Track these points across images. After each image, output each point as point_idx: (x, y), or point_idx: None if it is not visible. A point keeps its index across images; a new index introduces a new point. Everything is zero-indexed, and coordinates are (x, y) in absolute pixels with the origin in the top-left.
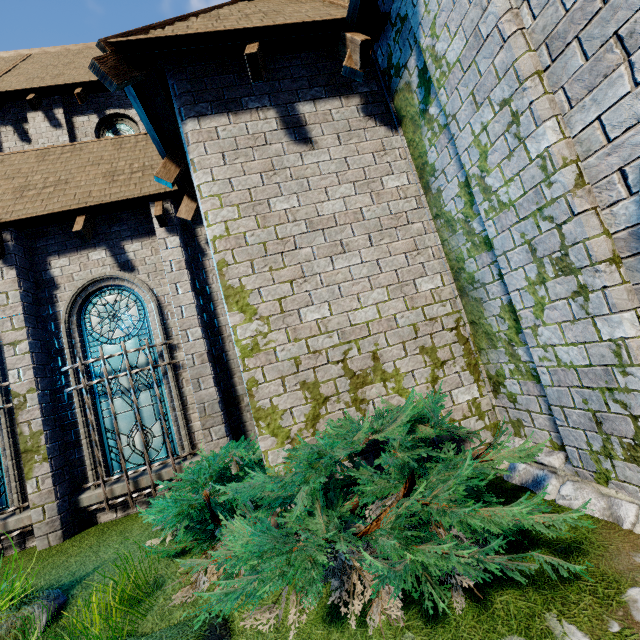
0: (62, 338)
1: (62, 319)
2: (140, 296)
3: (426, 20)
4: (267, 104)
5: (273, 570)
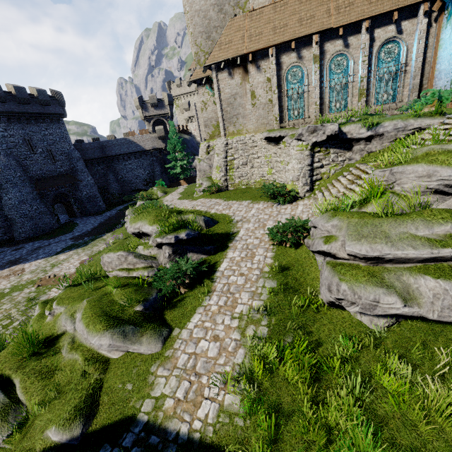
0: (372, 60)
1: (375, 53)
2: (400, 45)
3: None
4: None
5: None
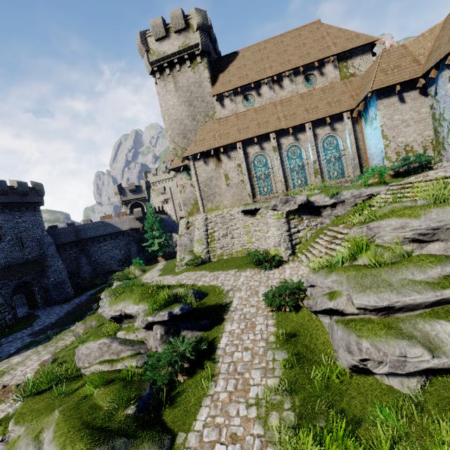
0: (318, 149)
1: (319, 144)
2: (336, 138)
3: (438, 85)
4: (396, 95)
5: (402, 164)
